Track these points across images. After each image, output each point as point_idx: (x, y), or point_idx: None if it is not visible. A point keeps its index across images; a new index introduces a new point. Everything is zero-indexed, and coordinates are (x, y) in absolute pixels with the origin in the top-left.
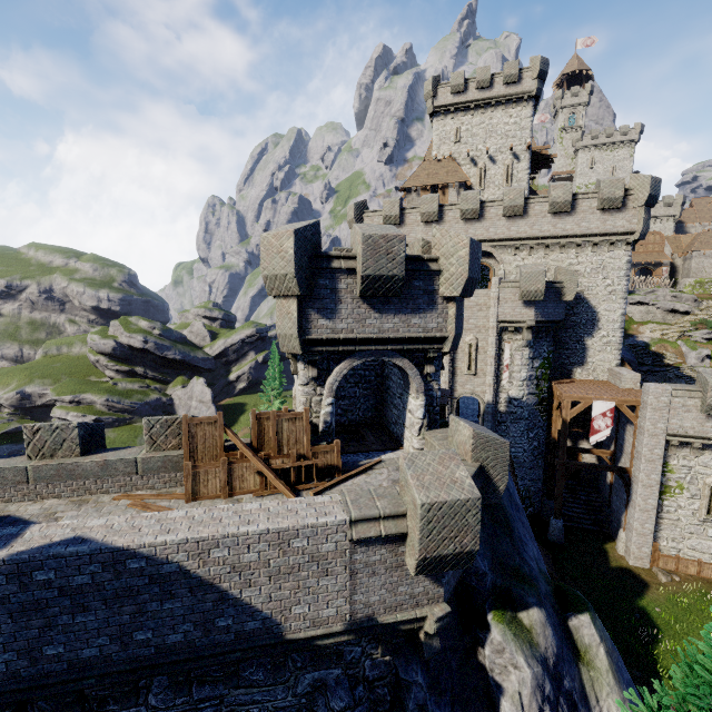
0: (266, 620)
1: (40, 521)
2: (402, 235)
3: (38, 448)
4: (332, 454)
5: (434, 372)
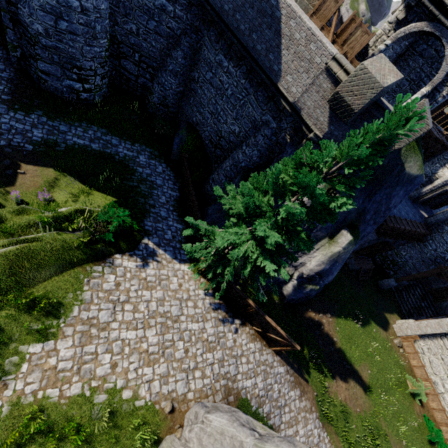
0: (279, 70)
1: None
2: None
3: None
4: None
5: None
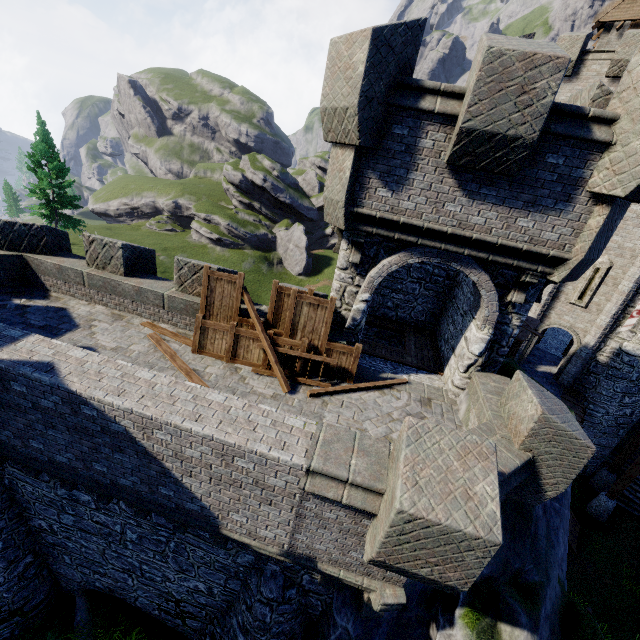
0: (204, 508)
1: (80, 323)
2: (563, 57)
3: (93, 258)
4: (348, 357)
5: (521, 302)
